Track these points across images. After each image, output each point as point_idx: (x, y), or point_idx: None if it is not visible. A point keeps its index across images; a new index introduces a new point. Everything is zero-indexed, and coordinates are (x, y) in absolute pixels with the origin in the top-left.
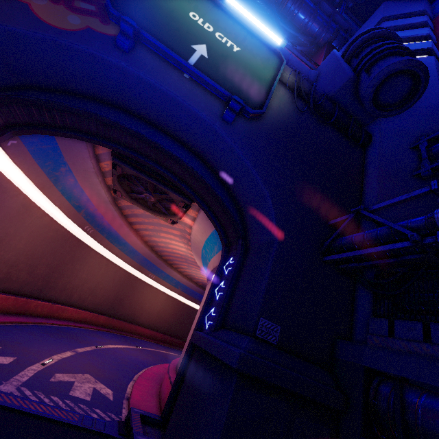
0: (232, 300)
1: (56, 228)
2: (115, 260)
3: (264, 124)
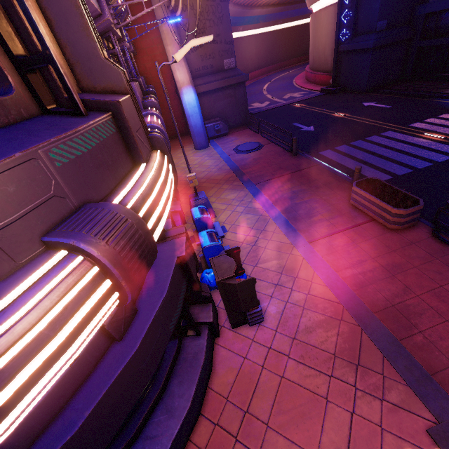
0: (357, 20)
1: None
2: None
3: None
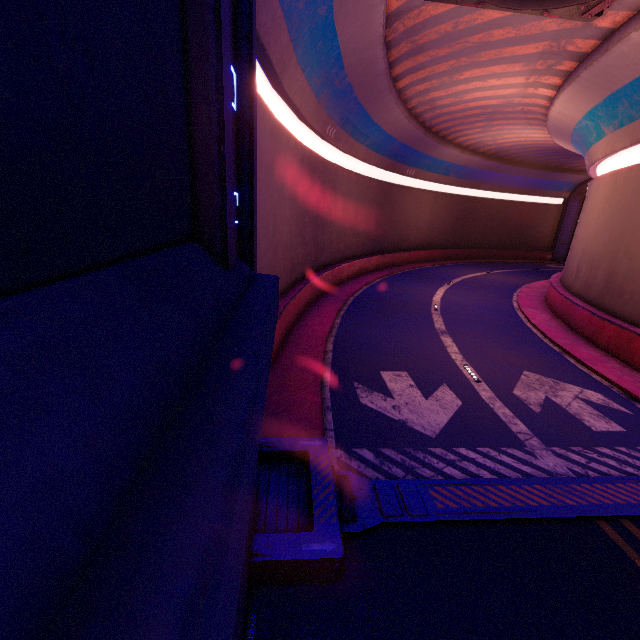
0: None
1: (300, 154)
2: (360, 169)
3: None
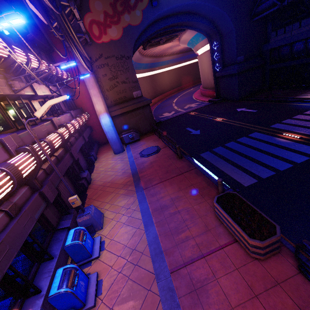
0: (224, 58)
1: None
2: (142, 75)
3: None
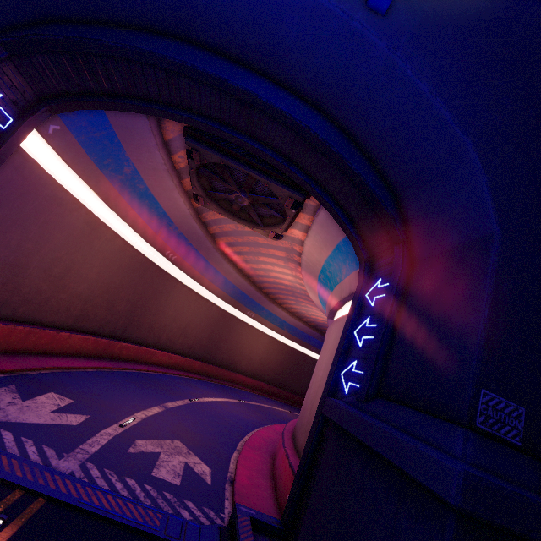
0: (394, 350)
1: (132, 253)
2: (206, 294)
3: (448, 13)
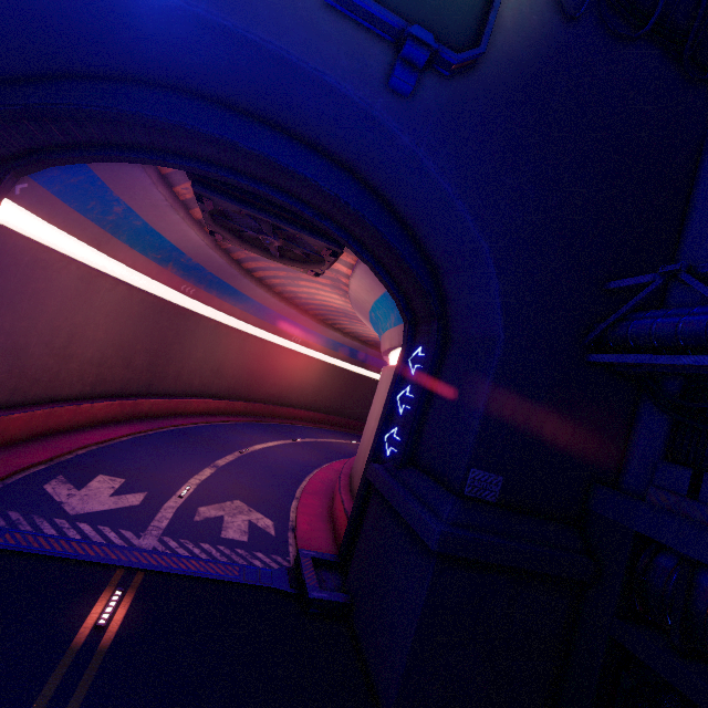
0: (424, 425)
1: (140, 298)
2: (238, 325)
3: (482, 77)
